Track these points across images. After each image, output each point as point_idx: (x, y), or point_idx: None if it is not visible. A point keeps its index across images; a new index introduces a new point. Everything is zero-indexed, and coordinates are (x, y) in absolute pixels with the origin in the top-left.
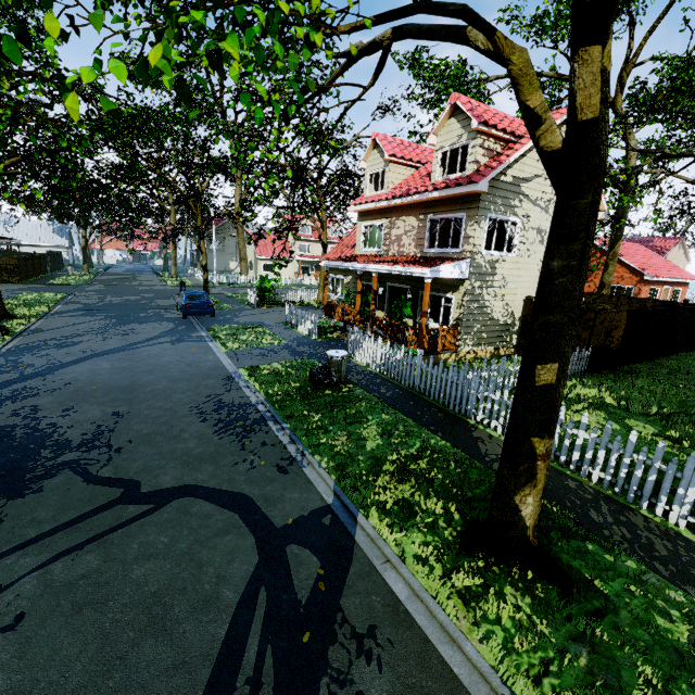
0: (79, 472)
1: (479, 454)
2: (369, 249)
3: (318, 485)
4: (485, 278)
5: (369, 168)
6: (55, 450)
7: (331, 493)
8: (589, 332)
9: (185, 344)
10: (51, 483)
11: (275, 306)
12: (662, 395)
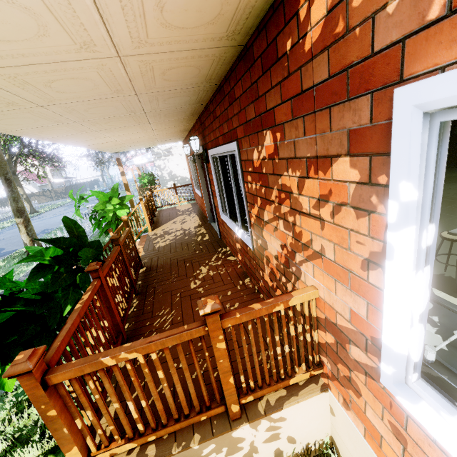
0: None
1: None
2: None
3: None
4: (166, 158)
5: None
6: None
7: None
8: None
9: None
10: None
11: None
12: None
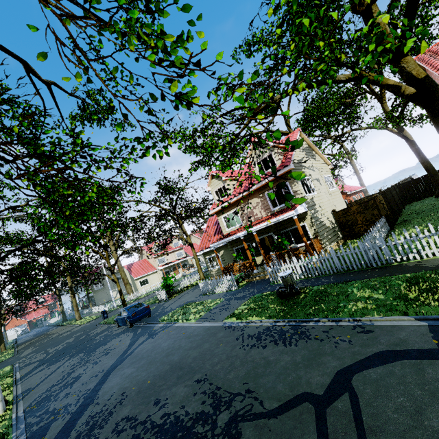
0: (253, 418)
1: (433, 267)
2: (233, 227)
3: (401, 324)
4: (314, 207)
5: (213, 189)
6: (203, 422)
7: (416, 321)
8: (376, 210)
9: (161, 333)
10: (249, 437)
11: (179, 293)
12: (437, 217)
